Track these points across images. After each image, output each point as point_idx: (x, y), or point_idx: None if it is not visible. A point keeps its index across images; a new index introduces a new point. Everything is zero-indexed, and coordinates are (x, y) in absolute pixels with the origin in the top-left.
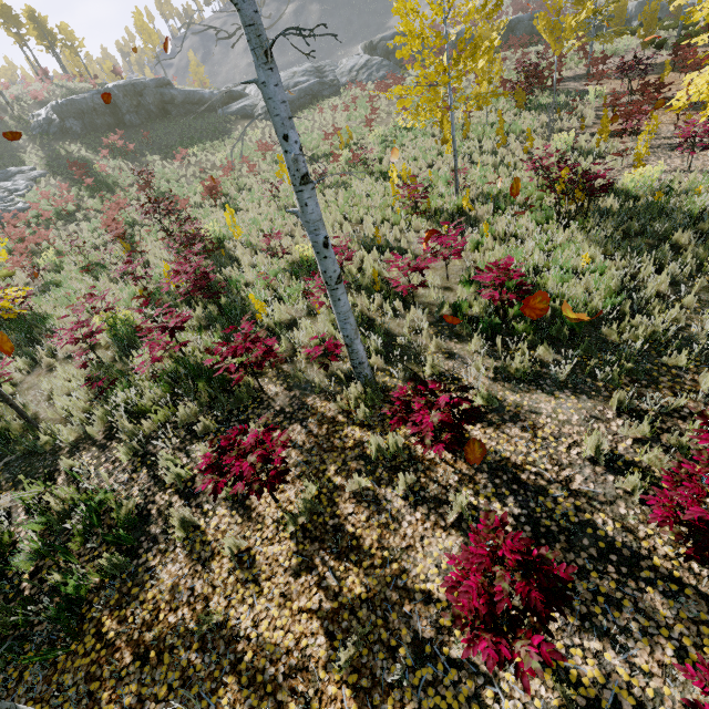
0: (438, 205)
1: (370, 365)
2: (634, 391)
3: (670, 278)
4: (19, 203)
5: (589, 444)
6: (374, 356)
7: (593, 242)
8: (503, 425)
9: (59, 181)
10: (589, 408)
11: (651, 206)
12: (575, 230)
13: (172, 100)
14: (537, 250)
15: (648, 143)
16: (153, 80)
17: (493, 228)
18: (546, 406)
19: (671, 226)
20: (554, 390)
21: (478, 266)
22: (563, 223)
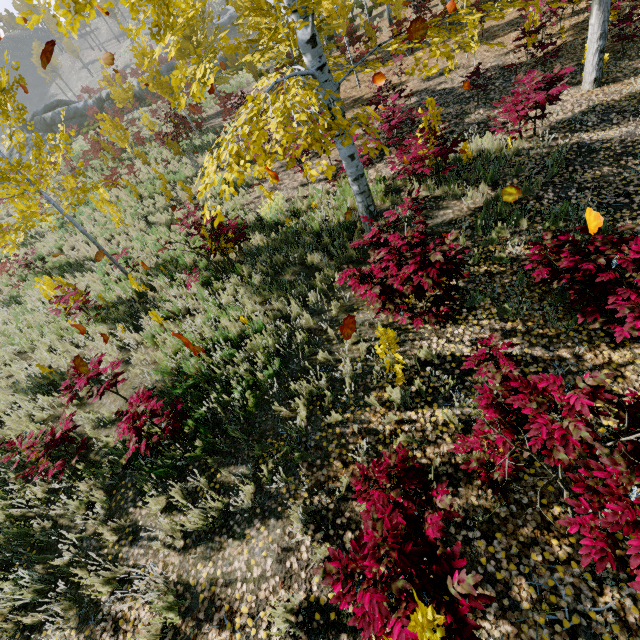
0: (114, 296)
1: (31, 624)
2: (313, 481)
3: (315, 308)
4: None
5: (278, 623)
6: (25, 617)
7: (249, 294)
8: (199, 636)
9: None
10: (280, 536)
11: (287, 233)
12: (234, 285)
13: None
14: (204, 327)
15: (279, 163)
16: None
17: (165, 310)
18: (240, 562)
19: (303, 251)
20: (245, 528)
21: (119, 410)
22: (225, 278)
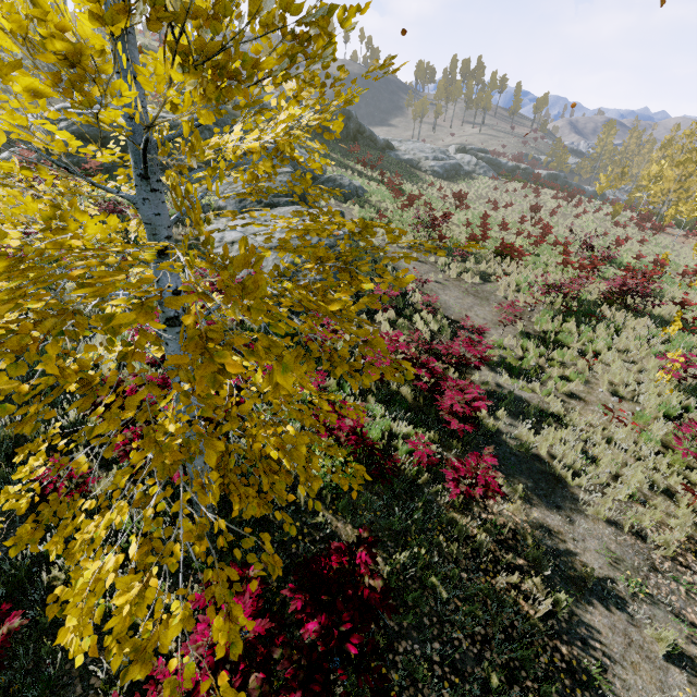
0: None
1: None
2: None
3: None
4: (358, 181)
5: None
6: None
7: None
8: None
9: (341, 169)
10: None
11: None
12: None
13: (363, 132)
14: None
15: None
16: (354, 112)
17: None
18: None
19: None
20: None
21: None
22: None
